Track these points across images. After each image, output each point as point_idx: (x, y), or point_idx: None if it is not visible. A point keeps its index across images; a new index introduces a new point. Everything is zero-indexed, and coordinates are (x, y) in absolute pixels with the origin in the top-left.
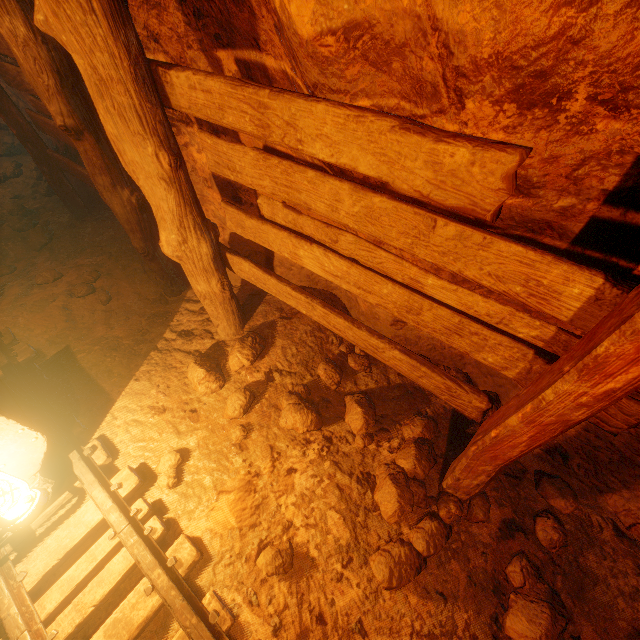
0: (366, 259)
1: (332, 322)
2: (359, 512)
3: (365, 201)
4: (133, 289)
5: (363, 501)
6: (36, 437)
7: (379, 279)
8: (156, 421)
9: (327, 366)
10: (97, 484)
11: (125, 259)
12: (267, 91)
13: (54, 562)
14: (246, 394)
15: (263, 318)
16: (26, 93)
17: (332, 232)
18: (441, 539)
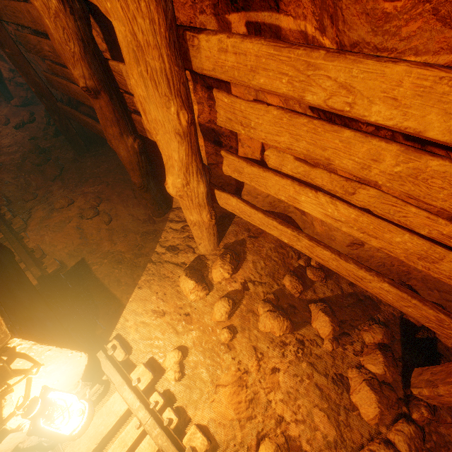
0: (386, 211)
1: (316, 252)
2: (339, 410)
3: (415, 163)
4: (127, 211)
5: (341, 401)
6: (80, 356)
7: (394, 229)
8: (158, 322)
9: (291, 278)
10: (121, 380)
11: (119, 187)
12: (323, 52)
13: (94, 446)
14: (229, 302)
15: (234, 237)
16: (38, 58)
17: (350, 185)
18: (420, 442)
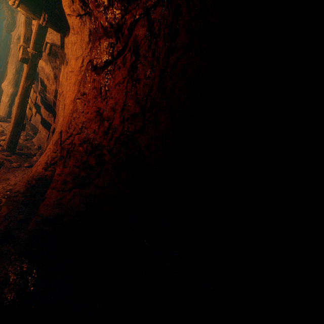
0: None
1: None
2: None
3: None
4: None
5: None
6: None
7: None
8: None
9: None
10: None
11: None
12: None
13: None
14: None
15: None
16: None
17: None
18: None
